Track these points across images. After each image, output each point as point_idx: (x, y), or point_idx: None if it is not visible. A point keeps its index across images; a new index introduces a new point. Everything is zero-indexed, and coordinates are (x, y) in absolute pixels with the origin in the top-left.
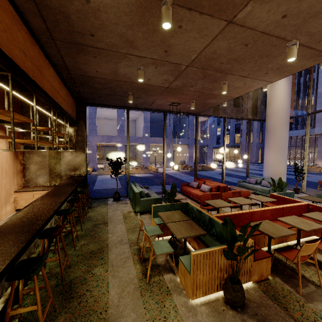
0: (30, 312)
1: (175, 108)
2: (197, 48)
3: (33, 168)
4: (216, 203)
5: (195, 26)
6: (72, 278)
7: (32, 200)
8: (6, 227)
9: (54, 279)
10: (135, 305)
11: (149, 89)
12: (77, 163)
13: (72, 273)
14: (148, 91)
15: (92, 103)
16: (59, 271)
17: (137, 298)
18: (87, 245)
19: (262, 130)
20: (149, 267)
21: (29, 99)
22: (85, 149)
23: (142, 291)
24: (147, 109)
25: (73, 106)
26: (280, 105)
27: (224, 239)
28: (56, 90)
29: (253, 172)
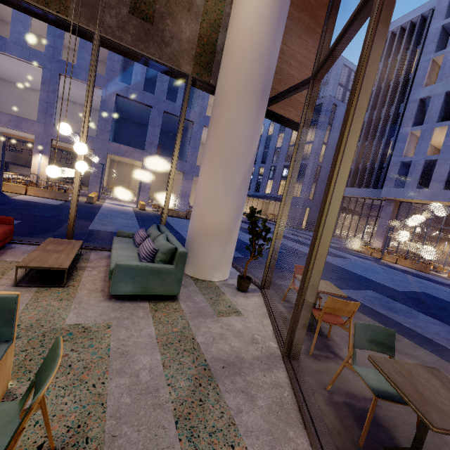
0: None
1: None
2: None
3: None
4: None
5: None
6: None
7: None
8: None
9: None
10: None
11: None
12: None
13: None
14: None
15: None
16: None
17: None
18: None
19: (317, 181)
20: None
21: None
22: None
23: None
24: None
25: None
26: (247, 28)
27: None
28: None
29: (267, 237)
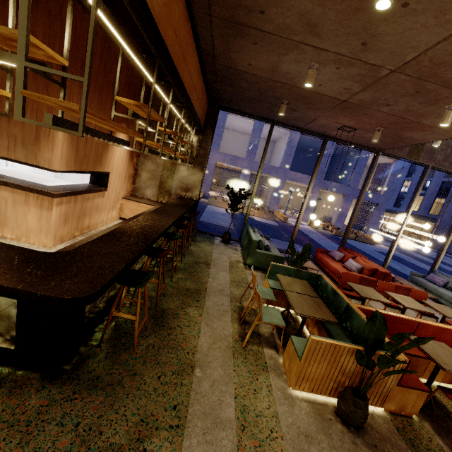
0: (125, 321)
1: (345, 136)
2: (422, 43)
3: (144, 176)
4: (364, 291)
5: (435, 5)
6: (165, 308)
7: (137, 212)
8: (120, 231)
9: (148, 301)
10: (224, 362)
11: (314, 100)
12: (191, 182)
13: (166, 303)
14: (312, 102)
15: (228, 108)
16: (154, 296)
17: (228, 357)
18: (184, 281)
19: None
20: (250, 331)
21: (165, 92)
22: (204, 167)
23: (235, 352)
24: (301, 129)
25: (204, 108)
26: None
27: (360, 340)
28: (194, 84)
29: (445, 269)
